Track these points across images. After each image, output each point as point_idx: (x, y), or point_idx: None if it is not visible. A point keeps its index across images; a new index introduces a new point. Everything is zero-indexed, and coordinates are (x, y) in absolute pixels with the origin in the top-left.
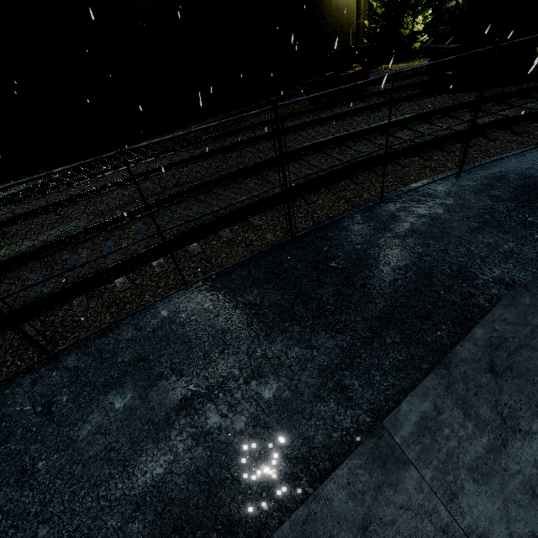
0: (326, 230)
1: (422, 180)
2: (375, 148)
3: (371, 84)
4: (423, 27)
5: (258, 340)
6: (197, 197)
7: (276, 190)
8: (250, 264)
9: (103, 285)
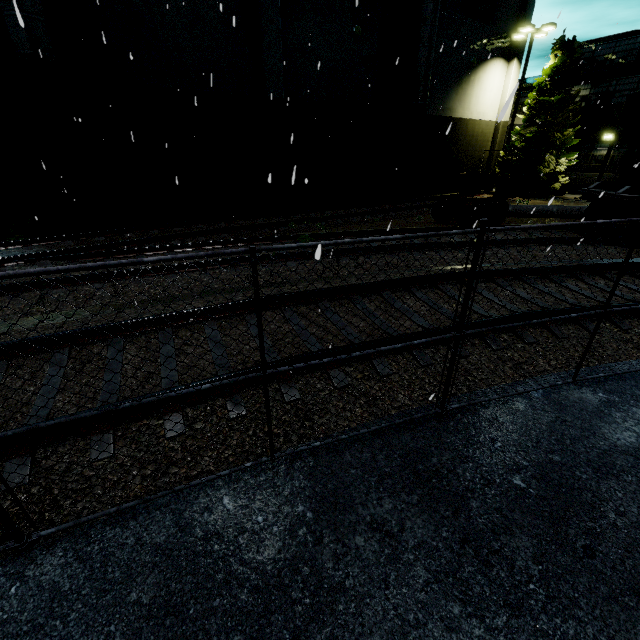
0: (492, 409)
1: (625, 359)
2: (538, 295)
3: (508, 215)
4: (564, 169)
5: (401, 636)
6: (296, 306)
7: (408, 324)
8: (374, 440)
9: (146, 418)
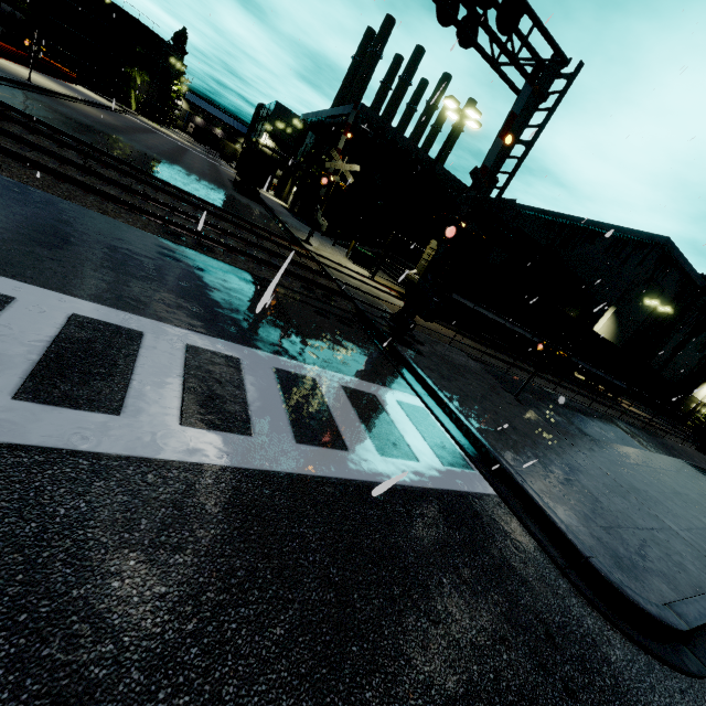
0: None
1: None
2: None
3: None
4: None
5: None
6: None
7: None
8: None
9: None
